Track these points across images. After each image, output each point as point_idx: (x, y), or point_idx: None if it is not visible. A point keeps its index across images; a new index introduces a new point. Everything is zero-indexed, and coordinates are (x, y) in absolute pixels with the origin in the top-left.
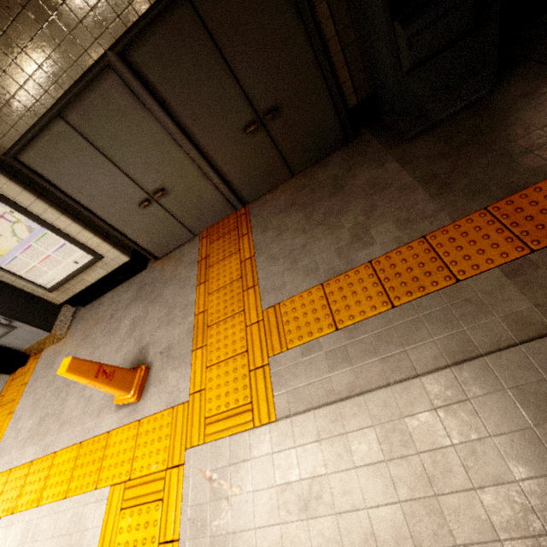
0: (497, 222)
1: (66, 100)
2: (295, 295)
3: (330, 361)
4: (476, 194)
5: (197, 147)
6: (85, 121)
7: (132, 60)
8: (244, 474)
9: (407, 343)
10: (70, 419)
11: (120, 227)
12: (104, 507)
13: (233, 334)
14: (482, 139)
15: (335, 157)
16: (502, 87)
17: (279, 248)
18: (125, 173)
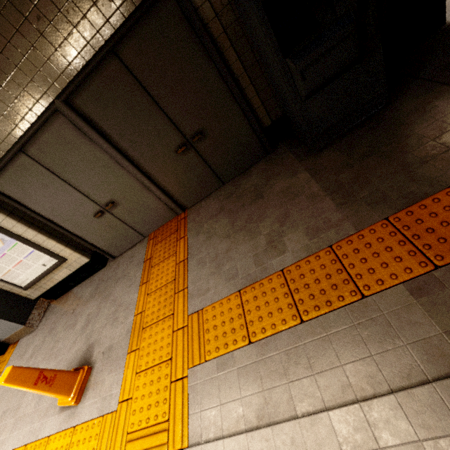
0: (398, 234)
1: (25, 139)
2: (216, 301)
3: (242, 380)
4: (377, 204)
5: (137, 167)
6: (43, 154)
7: (75, 105)
8: None
9: (315, 366)
10: (23, 416)
11: (81, 234)
12: None
13: (162, 339)
14: (380, 150)
15: (257, 168)
16: (396, 103)
17: (207, 252)
18: (80, 191)
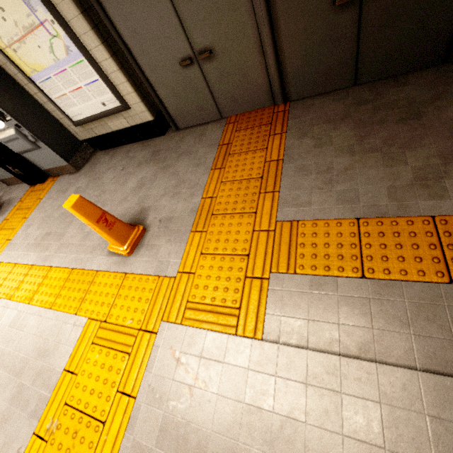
0: None
1: None
2: (320, 219)
3: (344, 308)
4: None
5: (268, 6)
6: None
7: None
8: (213, 374)
9: None
10: (68, 244)
11: (154, 82)
12: (79, 333)
13: (238, 232)
14: None
15: (419, 77)
16: None
17: (314, 161)
18: (177, 15)
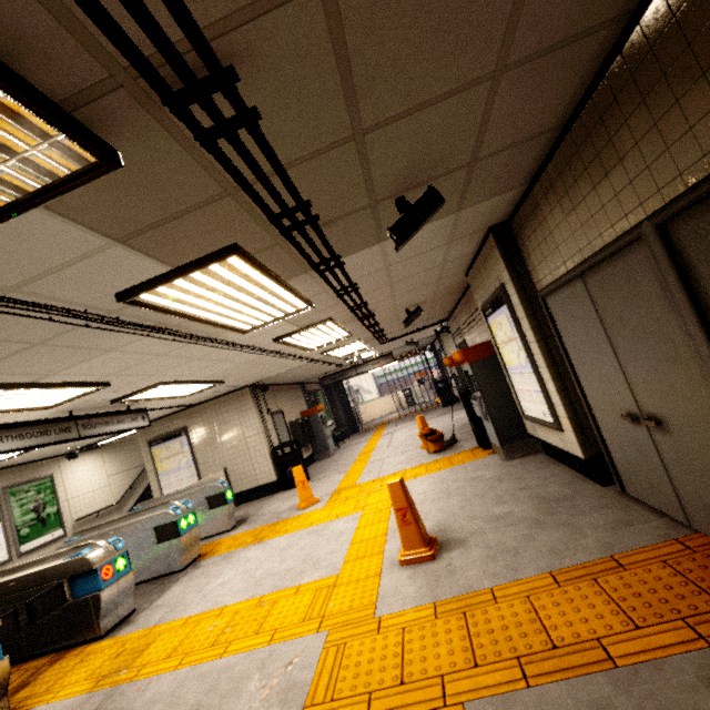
0: None
1: (588, 264)
2: None
3: None
4: None
5: None
6: (601, 291)
7: (676, 235)
8: (271, 701)
9: None
10: None
11: (599, 419)
12: (327, 576)
13: (436, 656)
14: None
15: None
16: None
17: None
18: (621, 368)
